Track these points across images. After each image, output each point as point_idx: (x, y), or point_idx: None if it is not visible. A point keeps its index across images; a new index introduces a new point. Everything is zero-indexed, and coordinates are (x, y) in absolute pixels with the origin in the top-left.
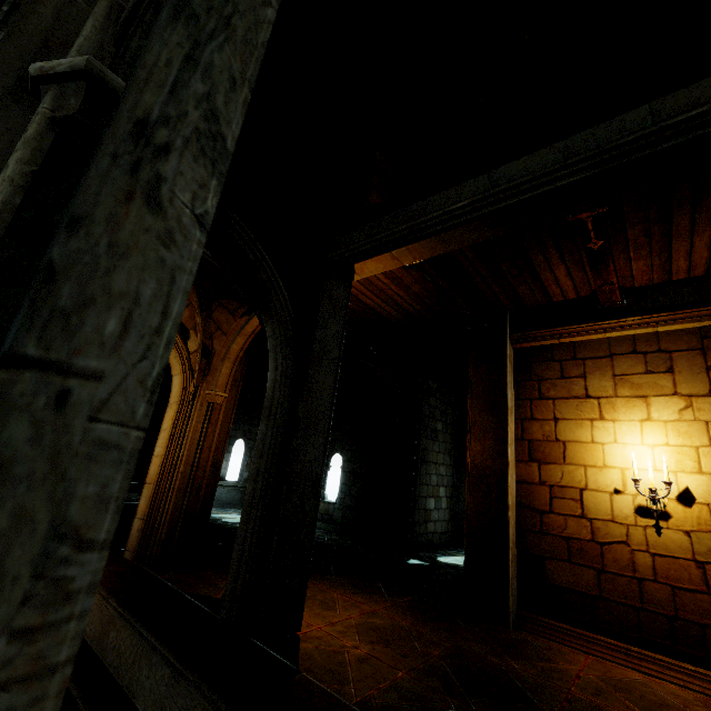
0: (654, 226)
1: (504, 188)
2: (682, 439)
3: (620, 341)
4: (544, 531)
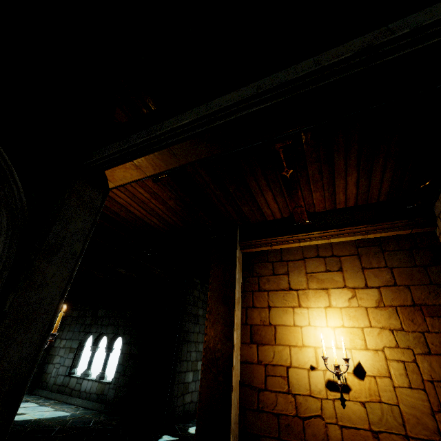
0: (324, 165)
1: (215, 110)
2: (352, 321)
3: (309, 248)
4: (261, 409)
